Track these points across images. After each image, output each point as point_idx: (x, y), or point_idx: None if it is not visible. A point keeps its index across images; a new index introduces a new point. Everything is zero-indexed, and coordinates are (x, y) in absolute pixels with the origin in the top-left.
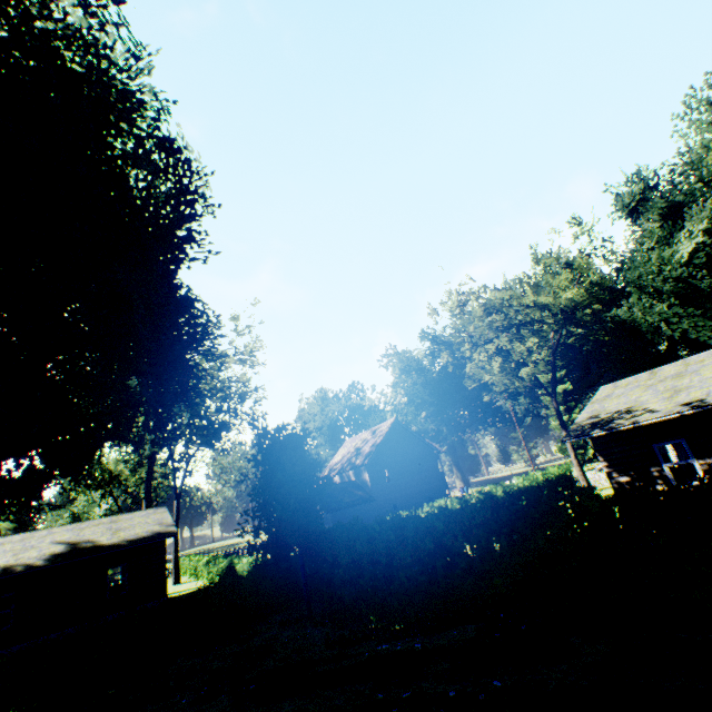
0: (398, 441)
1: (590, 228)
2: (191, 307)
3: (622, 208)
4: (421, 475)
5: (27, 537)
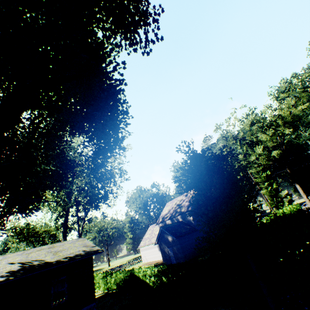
0: None
1: (308, 75)
2: (116, 97)
3: (281, 93)
4: None
5: None
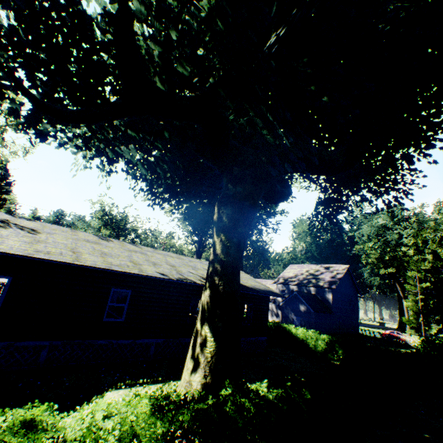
0: (345, 280)
1: None
2: None
3: None
4: (351, 307)
5: (179, 257)
